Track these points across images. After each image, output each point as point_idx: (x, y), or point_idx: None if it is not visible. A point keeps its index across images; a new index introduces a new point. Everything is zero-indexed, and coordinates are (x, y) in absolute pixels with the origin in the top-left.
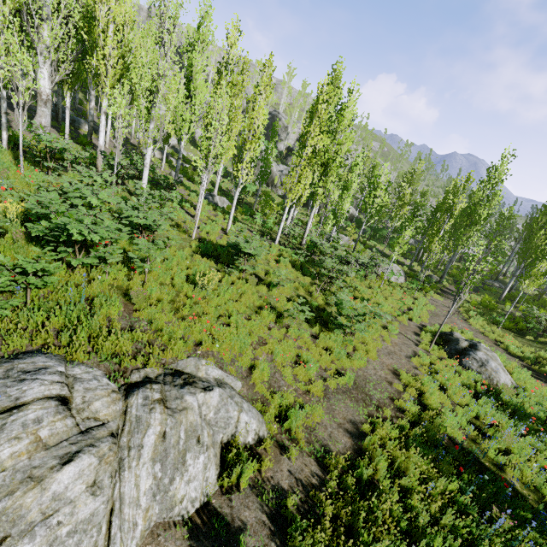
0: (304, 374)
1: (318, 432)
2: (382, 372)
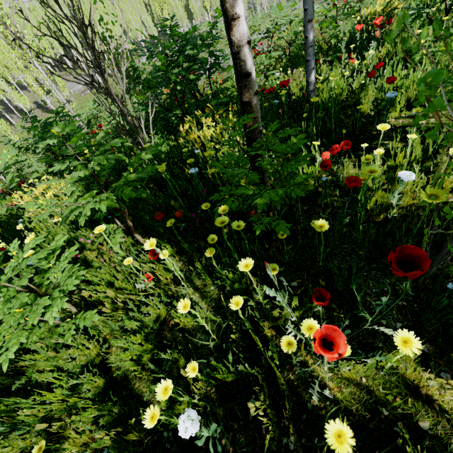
0: None
1: None
2: None
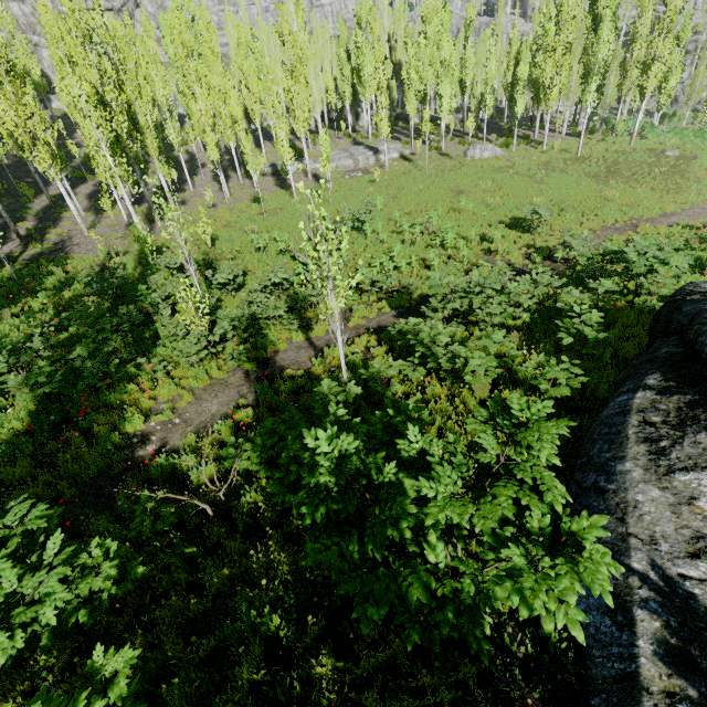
0: None
1: None
2: None
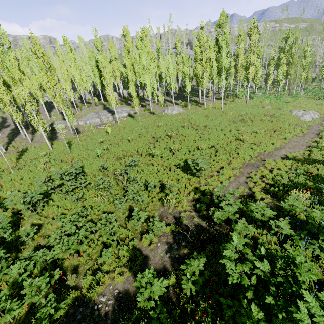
0: (323, 110)
1: None
2: None
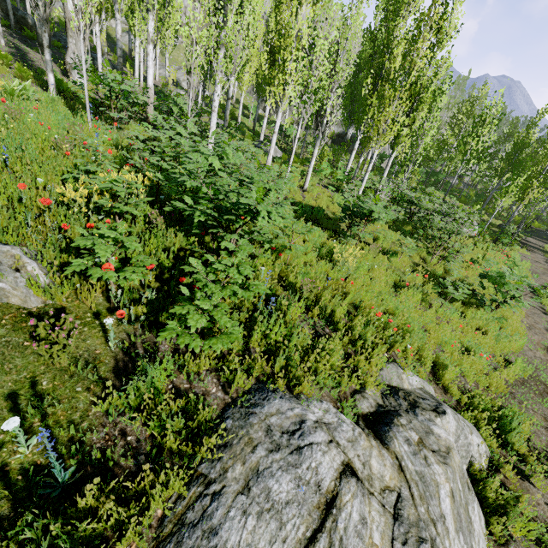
0: (480, 367)
1: (535, 443)
2: (539, 353)
